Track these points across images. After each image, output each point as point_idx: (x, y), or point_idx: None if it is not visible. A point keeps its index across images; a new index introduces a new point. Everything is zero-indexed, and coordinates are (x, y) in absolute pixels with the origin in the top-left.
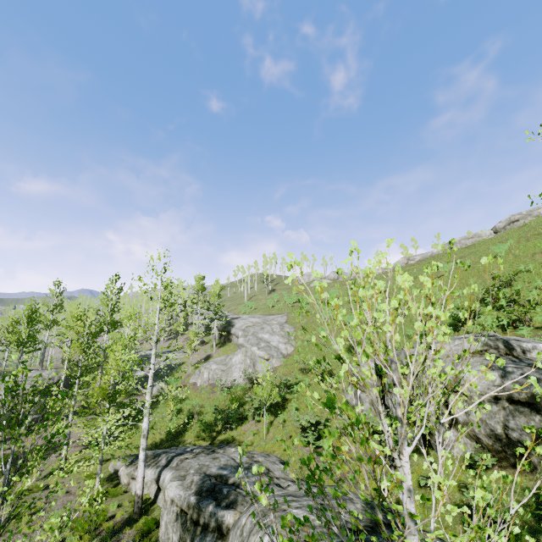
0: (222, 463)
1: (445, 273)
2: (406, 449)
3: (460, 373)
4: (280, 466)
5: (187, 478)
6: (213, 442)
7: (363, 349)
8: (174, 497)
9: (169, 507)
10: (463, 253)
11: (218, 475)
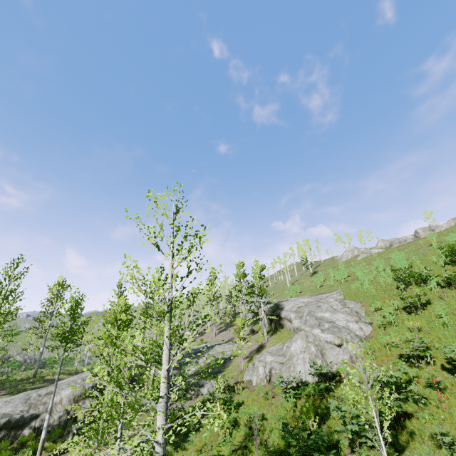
0: None
1: None
2: None
3: None
4: None
5: None
6: None
7: None
8: None
9: None
10: None
11: None
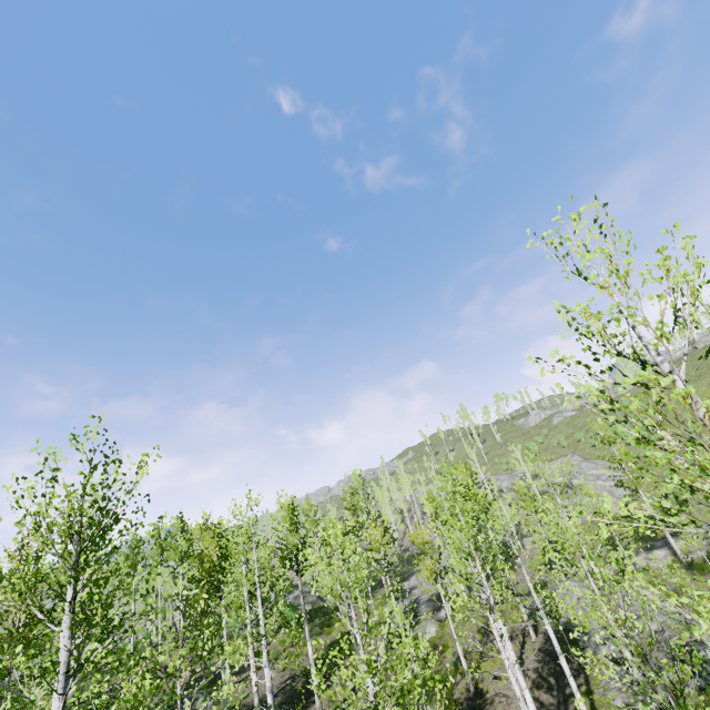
0: None
1: None
2: None
3: None
4: None
5: None
6: (658, 540)
7: None
8: None
9: None
10: None
11: None
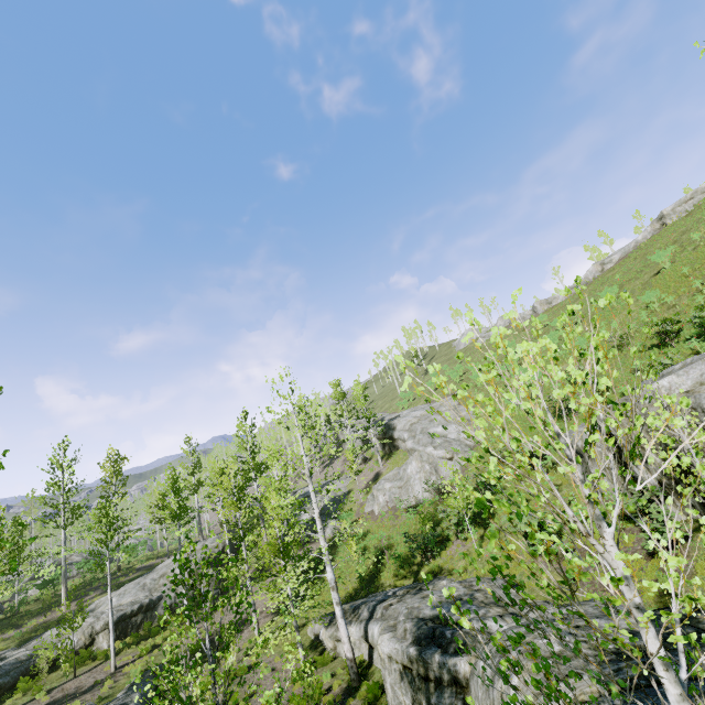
0: (434, 601)
1: (665, 265)
2: (606, 531)
3: (630, 430)
4: (511, 589)
5: (398, 627)
6: (417, 578)
7: (509, 434)
8: (390, 653)
9: (389, 666)
10: (685, 226)
11: (433, 617)
